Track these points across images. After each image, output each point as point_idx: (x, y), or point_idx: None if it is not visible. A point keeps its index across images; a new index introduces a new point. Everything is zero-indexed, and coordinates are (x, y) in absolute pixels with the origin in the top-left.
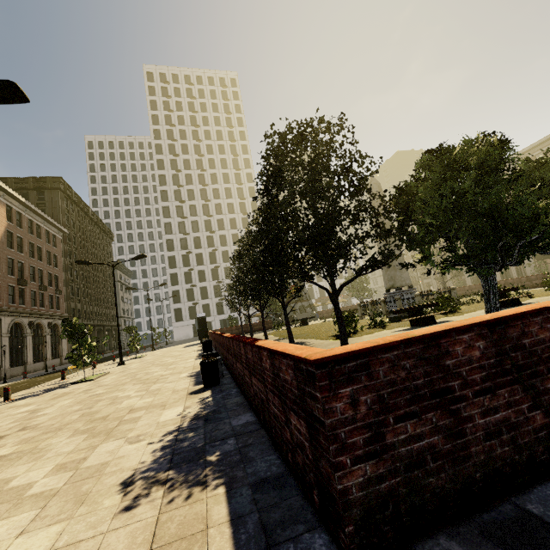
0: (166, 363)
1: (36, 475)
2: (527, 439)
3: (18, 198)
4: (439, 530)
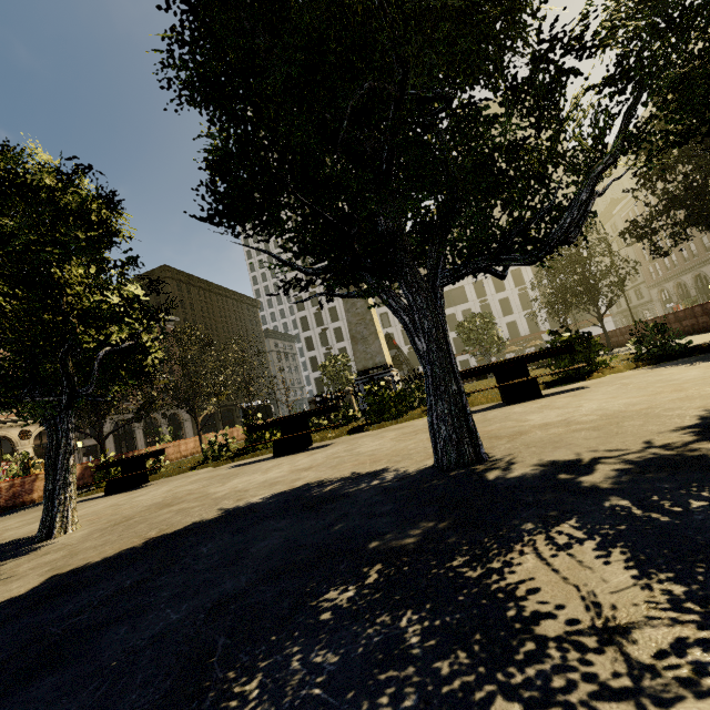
0: None
1: None
2: None
3: None
4: None
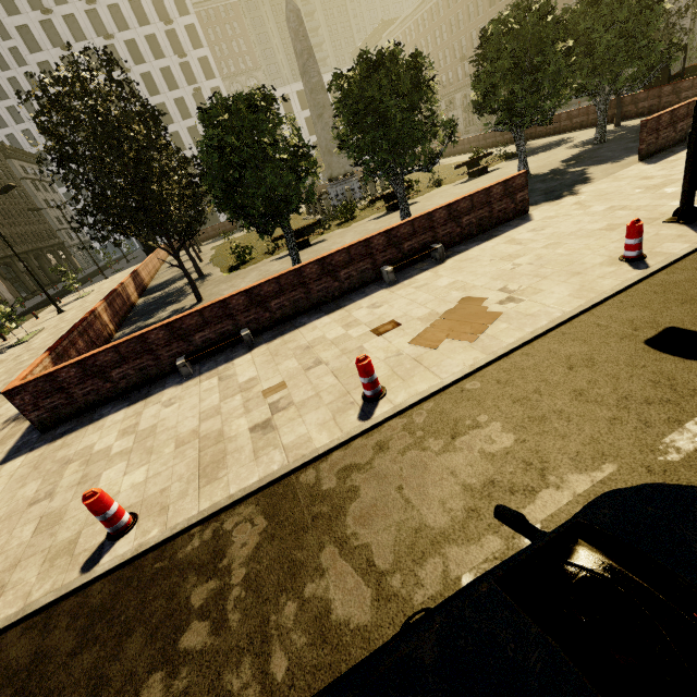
0: None
1: None
2: (104, 392)
3: None
4: (71, 421)
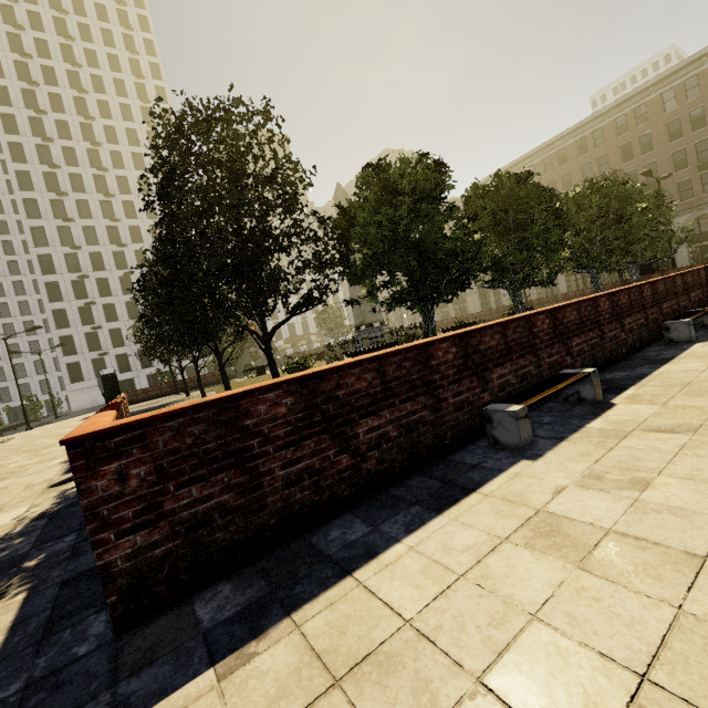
0: (38, 448)
1: None
2: (330, 481)
3: None
4: (224, 577)
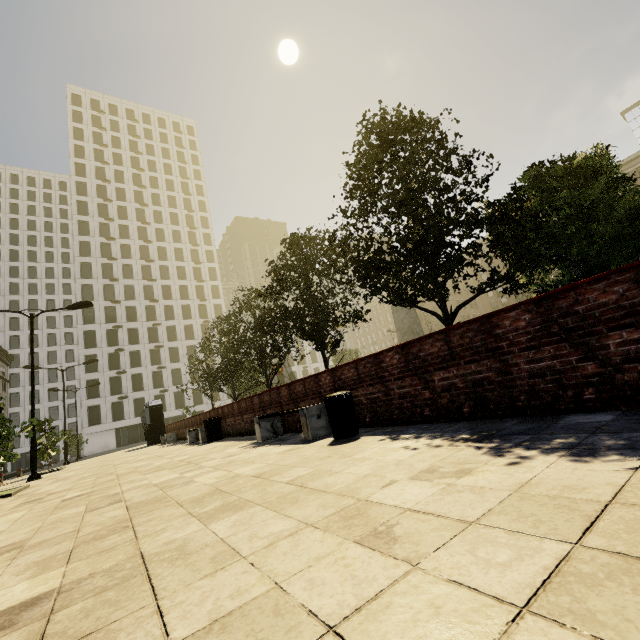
0: (145, 458)
1: (359, 568)
2: None
3: None
4: None
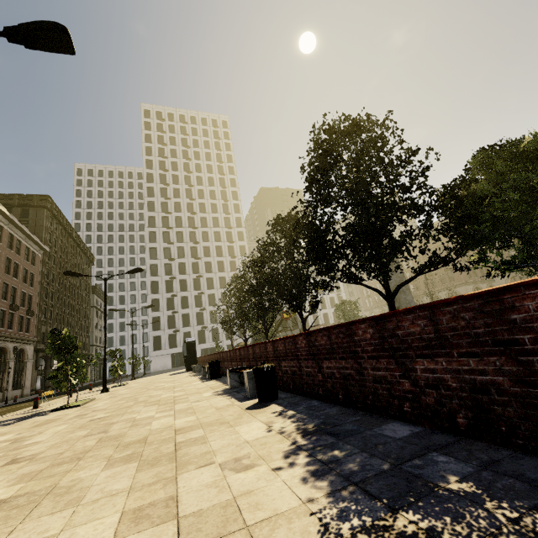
0: (166, 387)
1: (95, 534)
2: None
3: (2, 211)
4: None
